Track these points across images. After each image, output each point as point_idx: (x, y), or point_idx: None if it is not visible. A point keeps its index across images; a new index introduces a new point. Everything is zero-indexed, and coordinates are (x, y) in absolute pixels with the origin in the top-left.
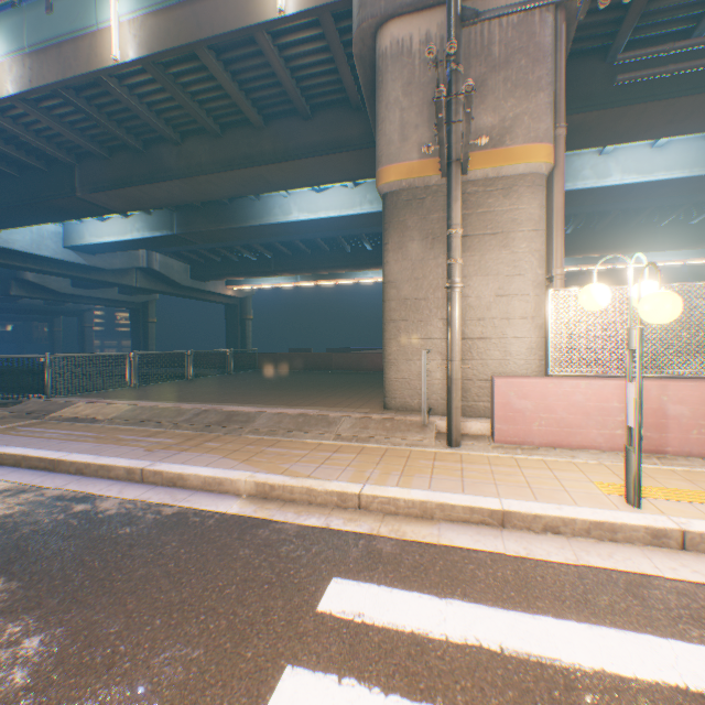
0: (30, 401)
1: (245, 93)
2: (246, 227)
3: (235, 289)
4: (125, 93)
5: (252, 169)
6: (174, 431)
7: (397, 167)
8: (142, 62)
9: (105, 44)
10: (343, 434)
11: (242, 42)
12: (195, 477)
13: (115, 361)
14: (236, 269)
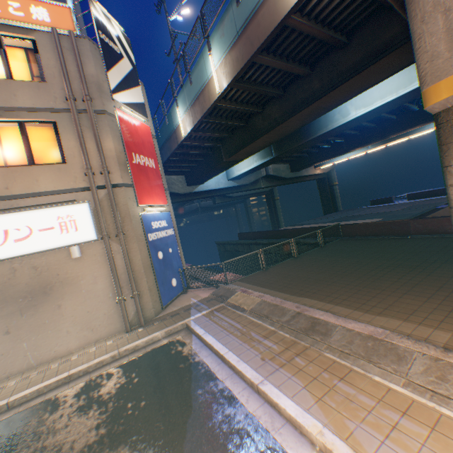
0: (220, 286)
1: (290, 60)
2: (315, 137)
3: (320, 168)
4: (227, 104)
5: (307, 107)
6: (279, 332)
7: (447, 81)
8: (229, 86)
9: (212, 87)
10: (413, 381)
11: (279, 33)
12: (283, 410)
13: (252, 257)
14: (317, 158)
